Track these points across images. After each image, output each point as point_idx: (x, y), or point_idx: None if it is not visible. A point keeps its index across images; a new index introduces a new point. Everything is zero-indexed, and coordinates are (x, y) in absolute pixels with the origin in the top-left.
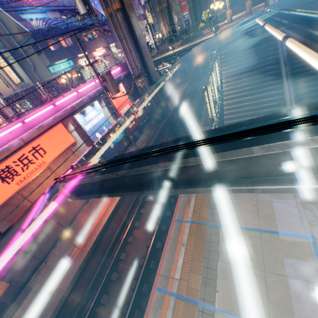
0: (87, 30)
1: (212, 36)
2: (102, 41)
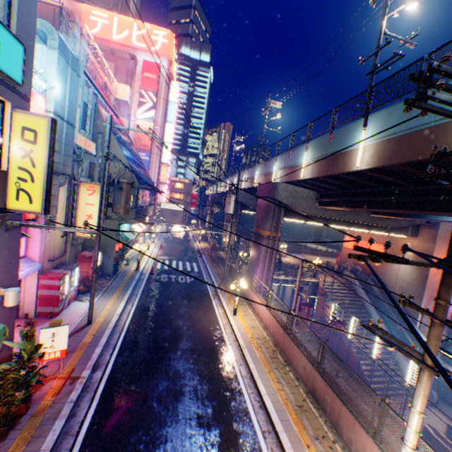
0: (143, 189)
1: (312, 280)
2: (152, 208)
